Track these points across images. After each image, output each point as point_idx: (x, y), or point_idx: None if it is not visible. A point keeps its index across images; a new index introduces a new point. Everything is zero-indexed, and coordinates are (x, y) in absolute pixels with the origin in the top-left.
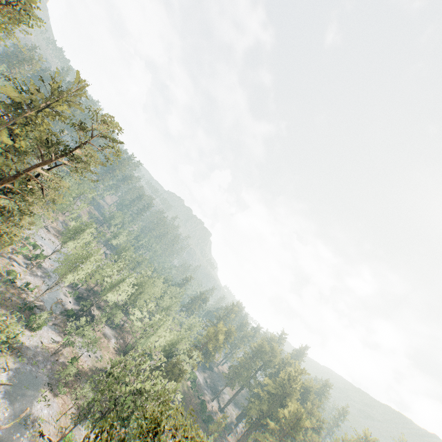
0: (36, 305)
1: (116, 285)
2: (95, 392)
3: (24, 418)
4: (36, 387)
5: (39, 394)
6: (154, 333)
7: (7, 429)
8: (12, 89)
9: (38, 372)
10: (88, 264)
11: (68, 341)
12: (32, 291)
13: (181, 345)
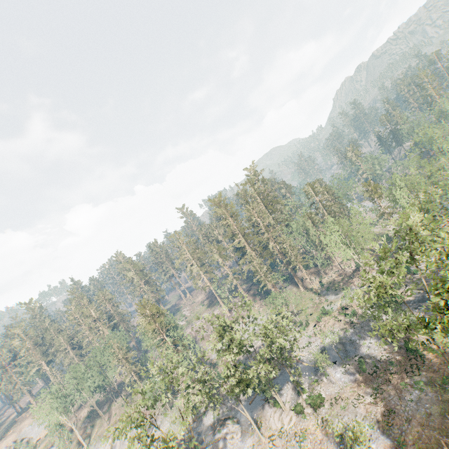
0: None
1: None
2: (428, 404)
3: (317, 367)
4: (347, 354)
5: (344, 360)
6: None
7: (305, 366)
8: None
9: (360, 345)
10: (336, 235)
11: None
12: (416, 273)
13: None
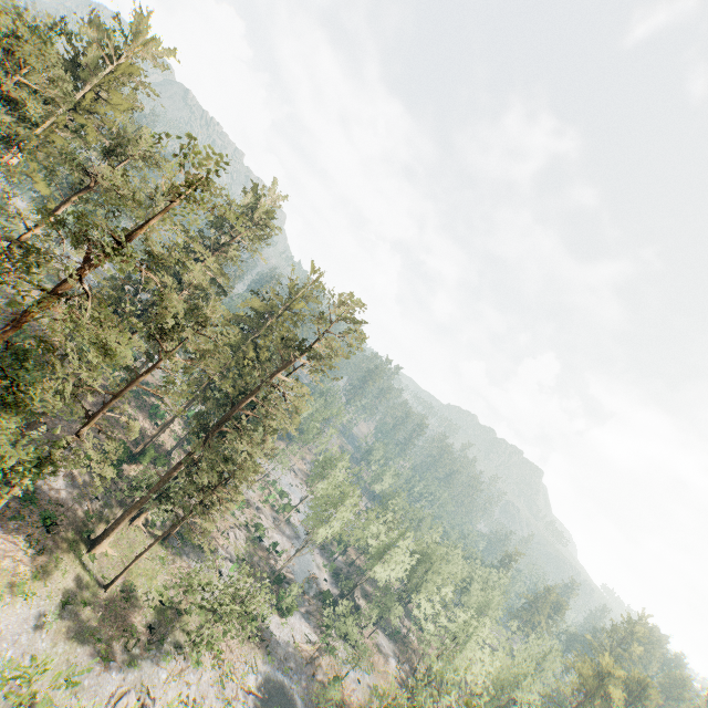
0: (285, 576)
1: (385, 551)
2: None
3: None
4: None
5: None
6: (459, 649)
7: None
8: (255, 300)
9: (290, 687)
10: (342, 510)
11: (327, 645)
12: (280, 555)
13: (520, 691)
